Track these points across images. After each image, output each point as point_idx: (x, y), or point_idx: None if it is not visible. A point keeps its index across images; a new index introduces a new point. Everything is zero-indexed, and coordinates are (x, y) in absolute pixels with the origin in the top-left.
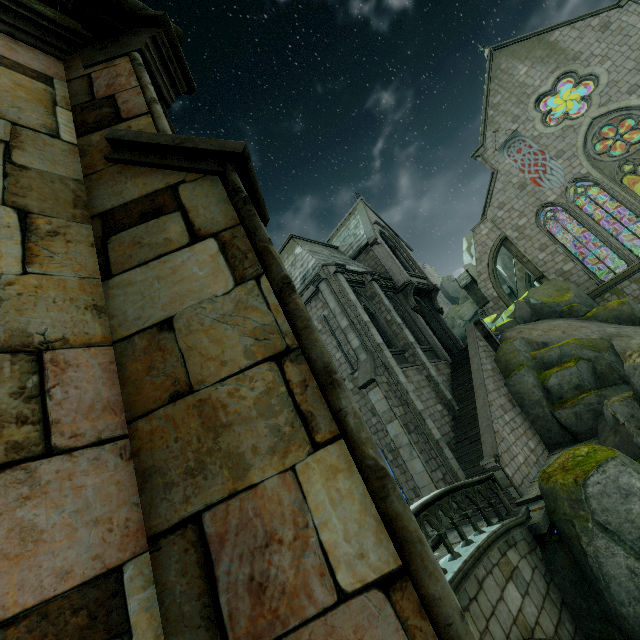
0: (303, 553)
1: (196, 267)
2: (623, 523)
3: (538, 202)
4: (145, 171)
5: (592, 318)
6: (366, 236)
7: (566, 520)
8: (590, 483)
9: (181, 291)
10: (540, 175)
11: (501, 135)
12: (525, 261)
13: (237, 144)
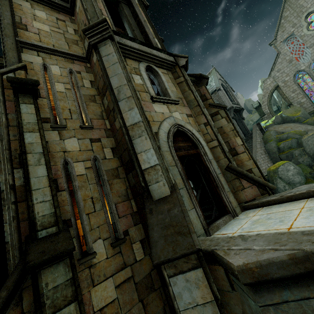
0: (236, 143)
1: (223, 121)
2: (285, 177)
3: (296, 69)
4: (213, 108)
5: (305, 123)
6: (215, 86)
7: (271, 177)
8: (279, 168)
9: (222, 124)
10: (300, 56)
11: (285, 34)
12: (285, 97)
13: (226, 106)
